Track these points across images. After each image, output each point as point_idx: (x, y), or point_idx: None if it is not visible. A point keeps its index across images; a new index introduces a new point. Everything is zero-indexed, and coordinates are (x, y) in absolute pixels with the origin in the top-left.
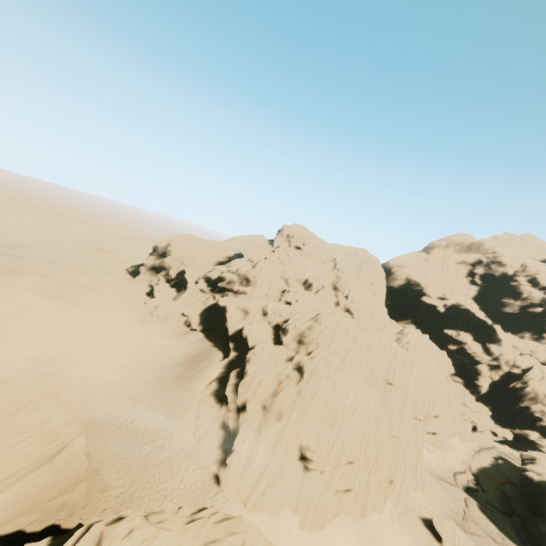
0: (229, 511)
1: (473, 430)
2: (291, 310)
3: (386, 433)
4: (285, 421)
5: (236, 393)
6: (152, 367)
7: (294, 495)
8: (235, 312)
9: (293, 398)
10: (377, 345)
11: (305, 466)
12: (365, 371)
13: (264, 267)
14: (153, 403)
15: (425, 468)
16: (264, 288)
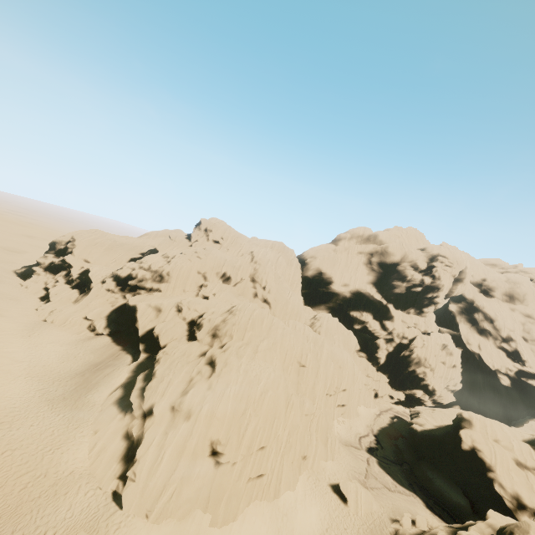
0: (128, 529)
1: (375, 397)
2: (207, 304)
3: (297, 413)
4: (194, 419)
5: (143, 398)
6: (39, 382)
7: (205, 493)
8: (146, 311)
9: (203, 394)
10: (290, 332)
11: (217, 461)
12: (279, 357)
13: (180, 262)
14: (37, 425)
15: (334, 439)
16: (180, 284)
